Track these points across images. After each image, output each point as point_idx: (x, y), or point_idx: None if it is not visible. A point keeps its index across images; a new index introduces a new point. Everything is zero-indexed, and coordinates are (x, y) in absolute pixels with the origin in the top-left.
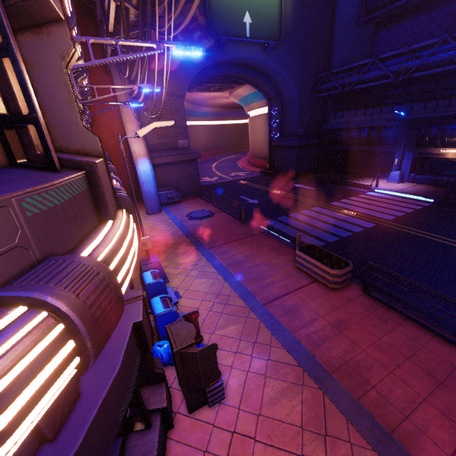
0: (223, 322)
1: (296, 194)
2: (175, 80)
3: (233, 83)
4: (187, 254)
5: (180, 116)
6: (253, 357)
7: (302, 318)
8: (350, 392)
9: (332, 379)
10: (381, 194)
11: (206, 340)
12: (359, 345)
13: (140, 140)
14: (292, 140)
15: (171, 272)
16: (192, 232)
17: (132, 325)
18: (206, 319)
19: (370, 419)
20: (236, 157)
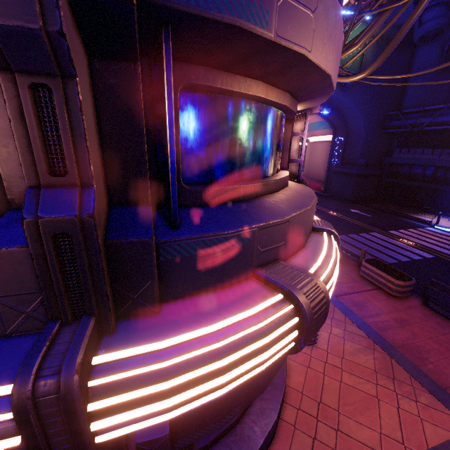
0: None
1: (352, 218)
2: None
3: None
4: None
5: None
6: (332, 326)
7: (369, 310)
8: (412, 361)
9: (397, 351)
10: (442, 231)
11: None
12: (419, 336)
13: None
14: (352, 168)
15: None
16: None
17: None
18: None
19: (428, 378)
20: None
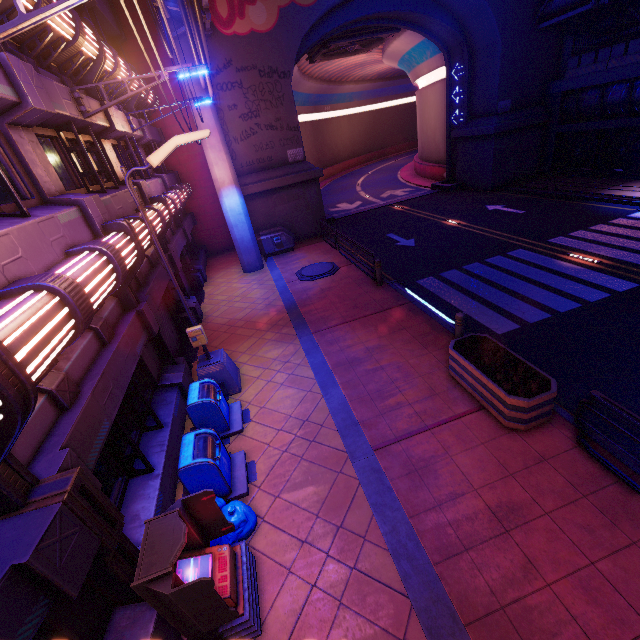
0: (299, 476)
1: (484, 226)
2: (274, 46)
3: (380, 31)
4: (279, 342)
5: (287, 109)
6: (329, 557)
7: (436, 487)
8: None
9: None
10: None
11: (264, 509)
12: (541, 570)
13: (224, 159)
14: (487, 124)
15: (248, 374)
16: (296, 303)
17: (8, 570)
18: (275, 467)
19: None
20: (398, 164)
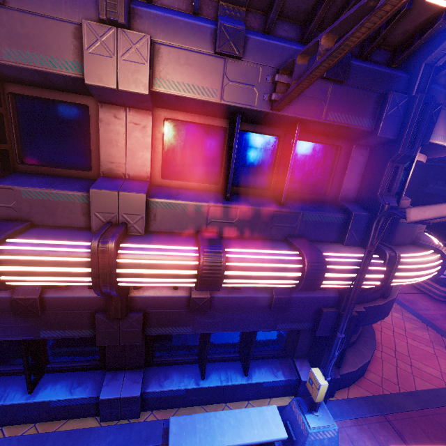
0: None
1: None
2: None
3: None
4: None
5: None
6: (392, 311)
7: (419, 306)
8: None
9: (445, 333)
10: None
11: None
12: None
13: None
14: None
15: None
16: None
17: None
18: None
19: None
20: None
